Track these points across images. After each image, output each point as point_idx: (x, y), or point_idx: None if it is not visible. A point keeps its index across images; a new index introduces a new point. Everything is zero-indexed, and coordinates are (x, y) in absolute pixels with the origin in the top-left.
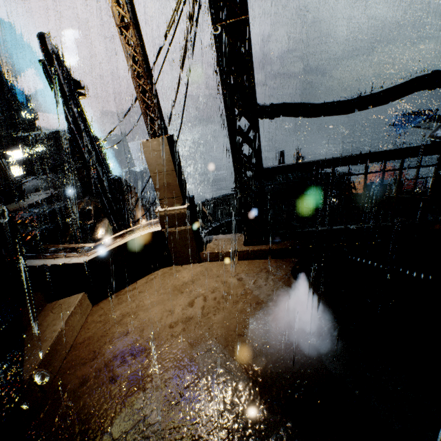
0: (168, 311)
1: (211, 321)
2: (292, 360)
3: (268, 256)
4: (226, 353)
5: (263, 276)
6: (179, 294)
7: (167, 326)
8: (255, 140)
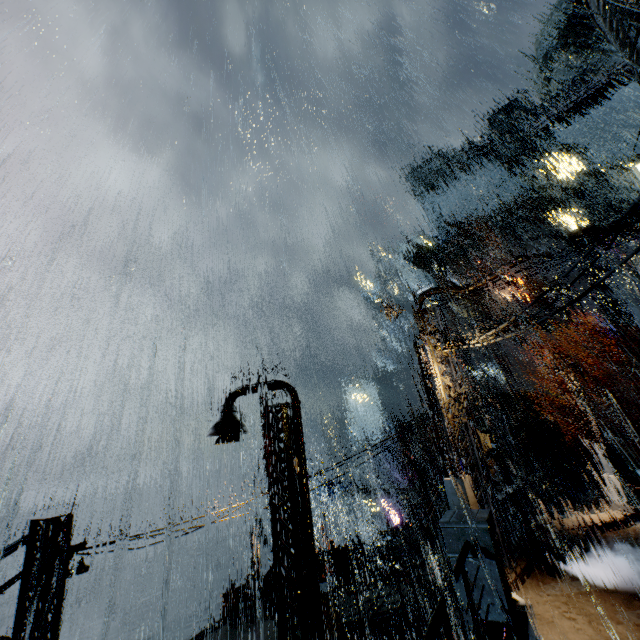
0: (577, 630)
1: (596, 612)
2: (634, 594)
3: (524, 577)
4: (629, 612)
5: (548, 586)
6: (554, 622)
7: (597, 632)
8: (488, 478)
